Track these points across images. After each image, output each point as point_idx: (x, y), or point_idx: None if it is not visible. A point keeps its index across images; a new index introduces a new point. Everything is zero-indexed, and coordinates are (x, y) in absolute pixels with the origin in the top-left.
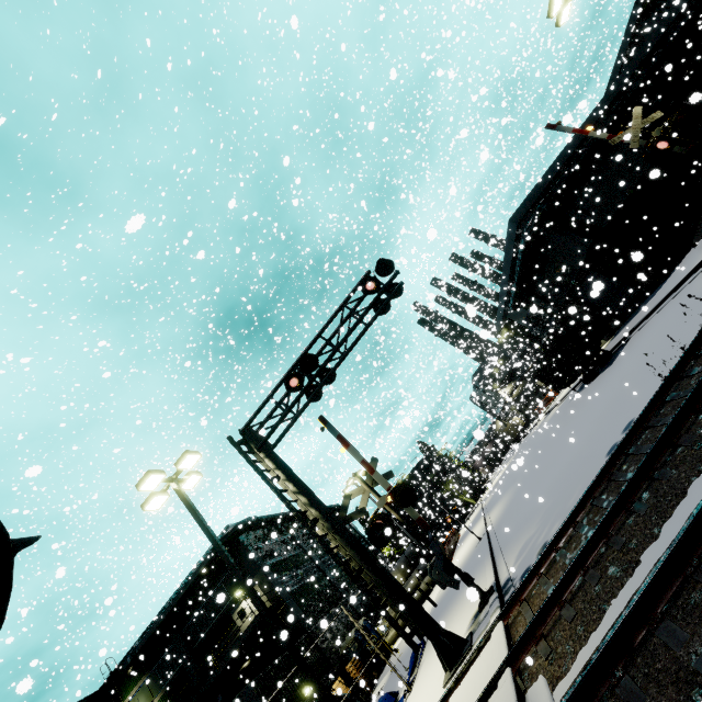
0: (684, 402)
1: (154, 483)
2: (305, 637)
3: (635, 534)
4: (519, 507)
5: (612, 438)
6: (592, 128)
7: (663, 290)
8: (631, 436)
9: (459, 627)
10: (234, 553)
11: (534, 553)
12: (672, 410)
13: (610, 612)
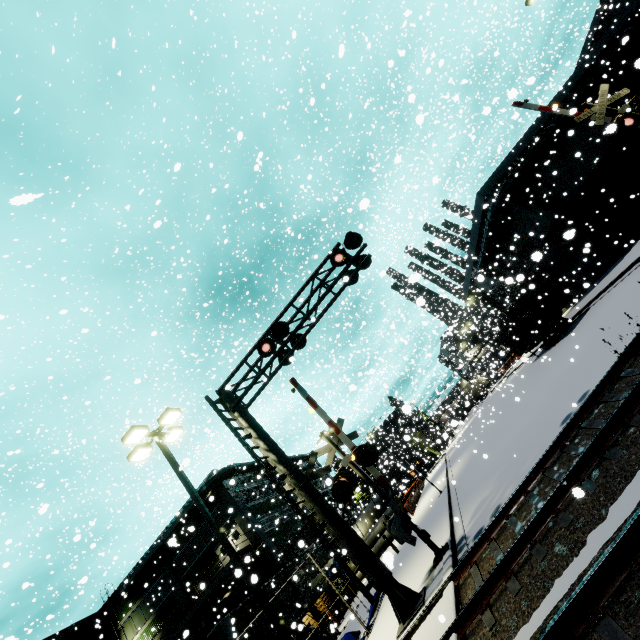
0: (638, 382)
1: (138, 437)
2: (280, 573)
3: (583, 513)
4: (478, 465)
5: (567, 407)
6: (560, 105)
7: (623, 262)
8: (584, 409)
9: (415, 579)
10: (217, 495)
11: (488, 514)
12: (627, 387)
13: (554, 591)
